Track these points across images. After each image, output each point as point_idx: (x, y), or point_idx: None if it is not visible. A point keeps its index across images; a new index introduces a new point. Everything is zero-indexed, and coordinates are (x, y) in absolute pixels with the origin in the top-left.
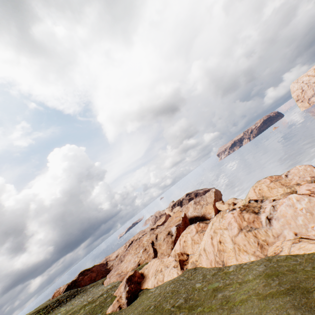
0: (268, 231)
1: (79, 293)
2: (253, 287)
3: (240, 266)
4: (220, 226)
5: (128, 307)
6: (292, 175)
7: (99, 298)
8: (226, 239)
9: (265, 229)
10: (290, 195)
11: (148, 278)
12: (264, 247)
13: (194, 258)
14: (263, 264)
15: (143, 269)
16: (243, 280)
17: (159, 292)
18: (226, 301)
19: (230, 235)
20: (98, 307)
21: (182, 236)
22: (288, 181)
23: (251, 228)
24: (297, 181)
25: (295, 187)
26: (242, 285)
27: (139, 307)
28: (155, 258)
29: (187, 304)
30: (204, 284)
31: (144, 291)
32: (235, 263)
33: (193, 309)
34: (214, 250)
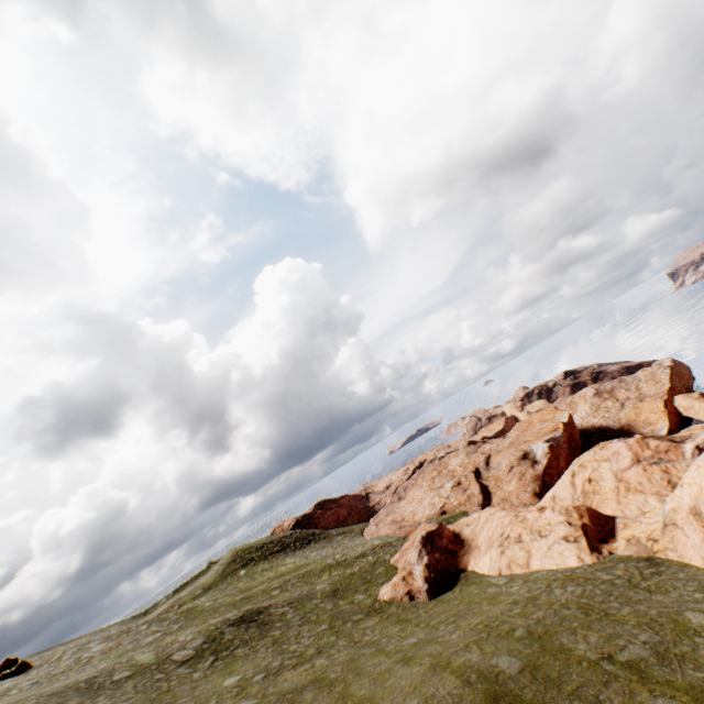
0: None
1: (317, 540)
2: None
3: None
4: None
5: (433, 603)
6: None
7: (358, 561)
8: None
9: None
10: None
11: (476, 549)
12: None
13: (638, 531)
14: None
15: (458, 525)
16: None
17: (529, 595)
18: None
19: None
20: (359, 580)
21: (582, 465)
22: None
23: None
24: None
25: None
26: None
27: (469, 616)
28: (492, 507)
29: (677, 675)
30: None
31: (470, 575)
32: None
33: None
34: None
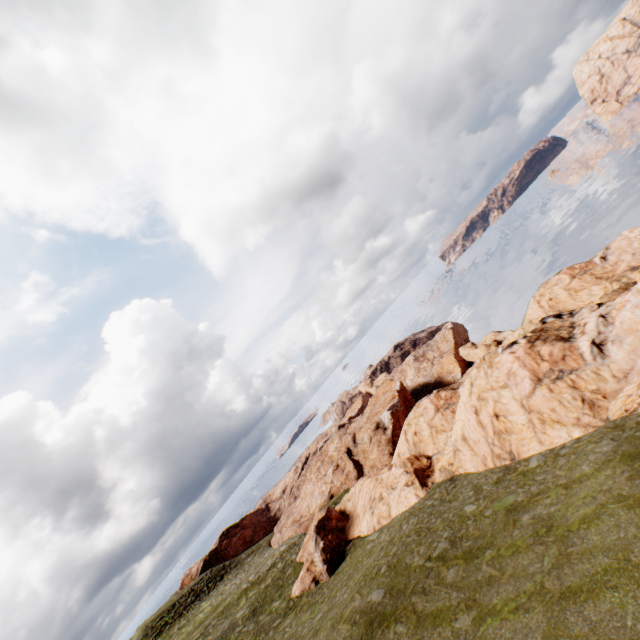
0: (601, 370)
1: (229, 571)
2: (602, 487)
3: (552, 454)
4: (489, 384)
5: (333, 578)
6: (617, 255)
7: (270, 572)
8: (509, 407)
9: (592, 368)
10: (638, 284)
11: (357, 518)
12: (598, 405)
13: (444, 461)
14: (607, 438)
15: (343, 503)
16: (571, 479)
17: (390, 538)
18: (546, 528)
19: (515, 397)
20: (273, 589)
21: (409, 423)
22: (610, 268)
23: (560, 372)
24: (629, 263)
25: (630, 275)
26: (574, 489)
27: (355, 575)
28: (362, 478)
29: (459, 550)
30: (484, 504)
31: (356, 542)
32: (537, 450)
33: (474, 556)
34: (486, 434)
